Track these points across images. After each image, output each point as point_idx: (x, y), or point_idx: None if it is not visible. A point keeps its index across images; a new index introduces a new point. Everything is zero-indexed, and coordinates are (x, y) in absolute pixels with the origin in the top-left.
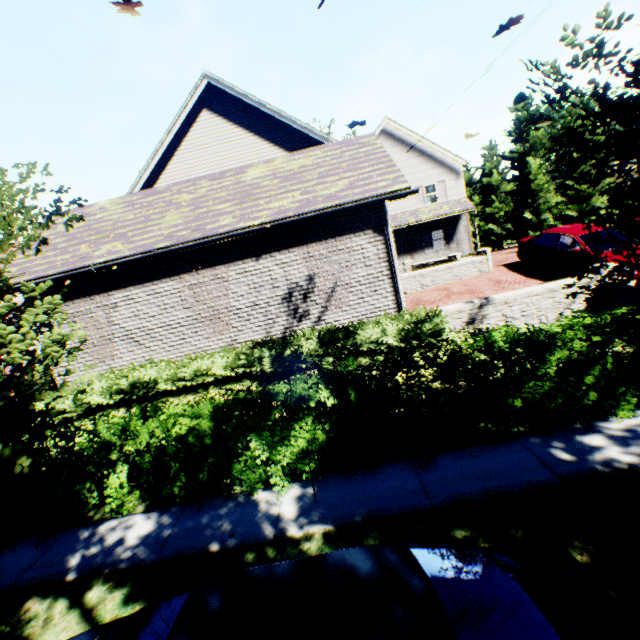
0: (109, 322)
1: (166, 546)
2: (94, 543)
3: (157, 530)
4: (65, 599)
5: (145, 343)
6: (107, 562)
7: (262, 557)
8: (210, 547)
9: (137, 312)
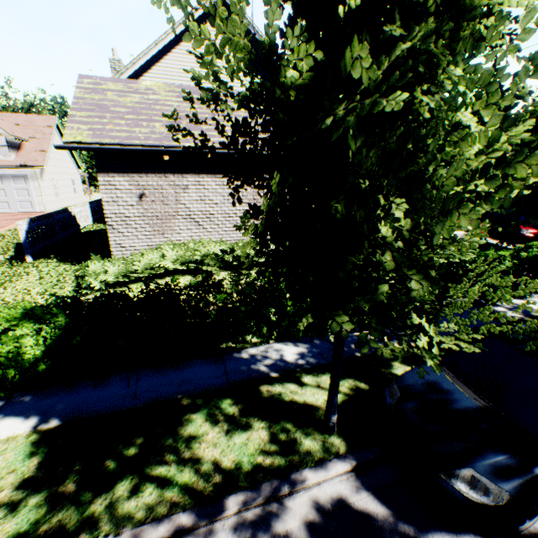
0: (176, 200)
1: (324, 356)
2: (262, 359)
3: (304, 350)
4: (289, 383)
5: (203, 225)
6: (291, 366)
7: (395, 356)
8: (356, 354)
9: (203, 197)
